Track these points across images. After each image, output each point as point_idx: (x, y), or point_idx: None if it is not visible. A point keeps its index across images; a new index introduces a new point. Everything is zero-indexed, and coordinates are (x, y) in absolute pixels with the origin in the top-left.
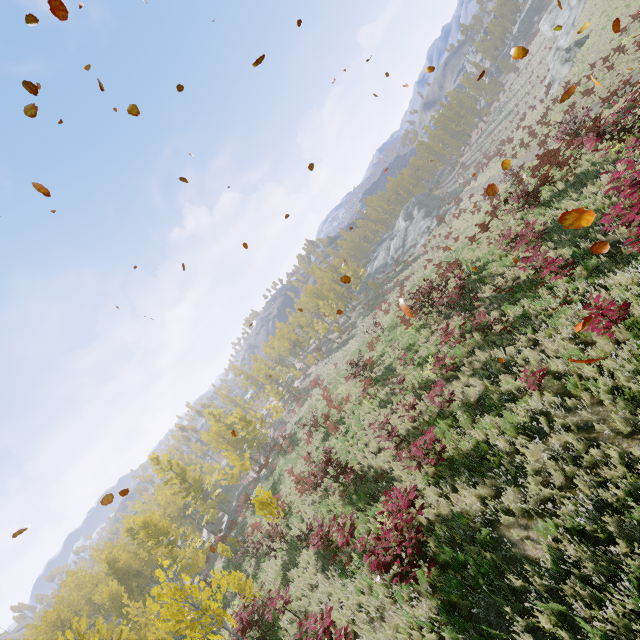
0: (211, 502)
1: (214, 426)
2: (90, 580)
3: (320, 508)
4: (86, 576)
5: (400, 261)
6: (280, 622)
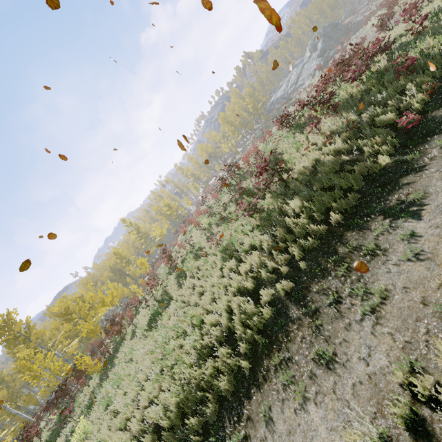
0: (153, 244)
1: (155, 205)
2: (102, 268)
3: (164, 269)
4: (100, 266)
5: (290, 97)
6: (140, 306)
